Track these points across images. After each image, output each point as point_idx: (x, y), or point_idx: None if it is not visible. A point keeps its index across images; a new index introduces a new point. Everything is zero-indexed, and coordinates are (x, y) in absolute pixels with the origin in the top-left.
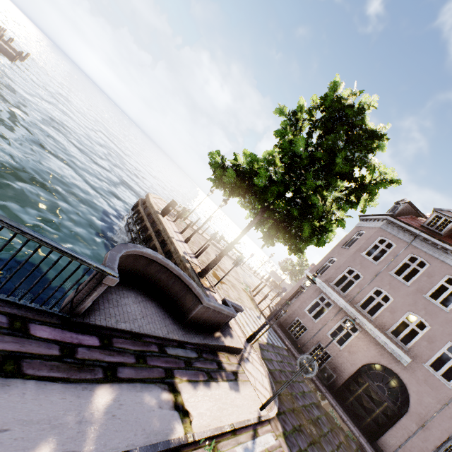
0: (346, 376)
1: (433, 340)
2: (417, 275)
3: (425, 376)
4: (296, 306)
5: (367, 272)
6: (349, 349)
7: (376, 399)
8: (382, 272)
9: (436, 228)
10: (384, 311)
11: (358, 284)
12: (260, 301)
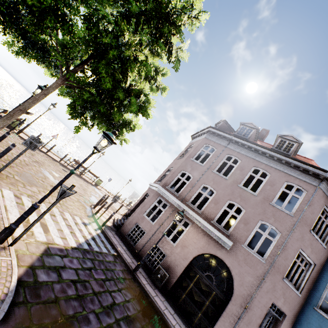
0: (179, 273)
1: (248, 222)
2: (232, 170)
3: (244, 256)
4: (137, 212)
5: (196, 173)
6: (181, 245)
7: (205, 290)
8: (207, 171)
9: (243, 135)
10: (210, 204)
11: (189, 184)
12: (97, 210)
